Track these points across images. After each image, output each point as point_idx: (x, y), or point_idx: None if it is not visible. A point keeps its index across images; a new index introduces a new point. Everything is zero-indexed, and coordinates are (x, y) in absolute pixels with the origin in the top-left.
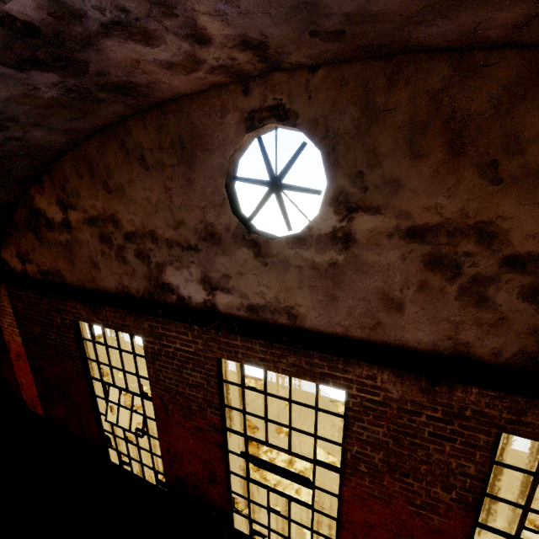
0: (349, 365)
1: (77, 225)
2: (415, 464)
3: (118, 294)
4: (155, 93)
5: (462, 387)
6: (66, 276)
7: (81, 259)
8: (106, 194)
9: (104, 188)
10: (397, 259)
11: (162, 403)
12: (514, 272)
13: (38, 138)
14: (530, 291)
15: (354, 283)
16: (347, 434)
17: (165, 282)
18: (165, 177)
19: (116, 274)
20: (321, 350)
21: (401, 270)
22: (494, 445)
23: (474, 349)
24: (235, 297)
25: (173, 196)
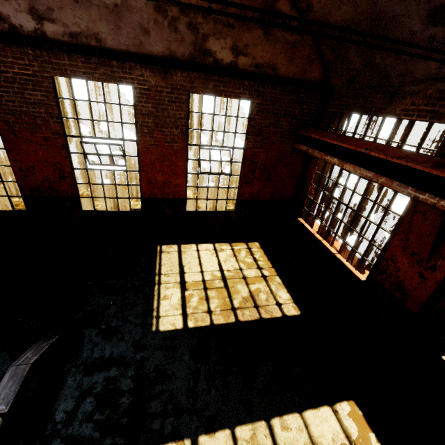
0: (132, 70)
1: None
2: (165, 120)
3: None
4: None
5: (175, 74)
6: None
7: None
8: None
9: None
10: (144, 5)
11: (9, 126)
12: (183, 16)
13: None
14: (189, 25)
15: (128, 18)
16: (136, 113)
17: None
18: None
19: None
20: (117, 59)
21: (146, 12)
22: (188, 100)
23: (176, 54)
24: (59, 26)
25: None
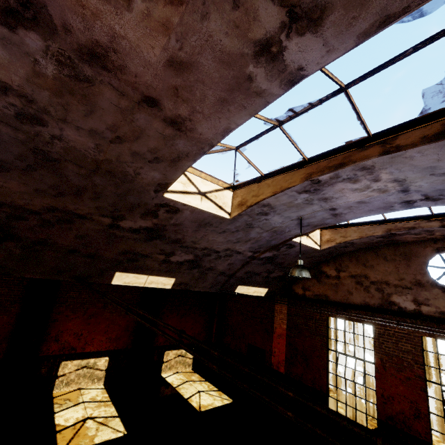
0: None
1: (343, 277)
2: None
3: (361, 305)
4: (398, 241)
5: None
6: (330, 297)
7: (342, 290)
8: (363, 267)
9: (362, 265)
10: None
11: (382, 362)
12: None
13: (348, 250)
14: None
15: None
16: None
17: (391, 301)
18: (396, 263)
19: (362, 297)
20: None
21: None
22: None
23: None
24: (432, 308)
25: (399, 270)
